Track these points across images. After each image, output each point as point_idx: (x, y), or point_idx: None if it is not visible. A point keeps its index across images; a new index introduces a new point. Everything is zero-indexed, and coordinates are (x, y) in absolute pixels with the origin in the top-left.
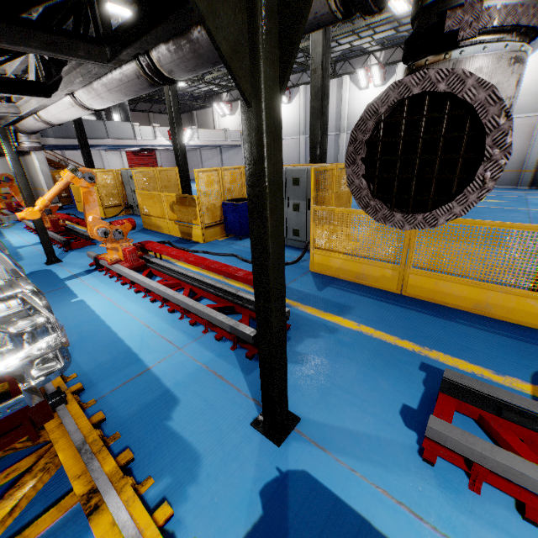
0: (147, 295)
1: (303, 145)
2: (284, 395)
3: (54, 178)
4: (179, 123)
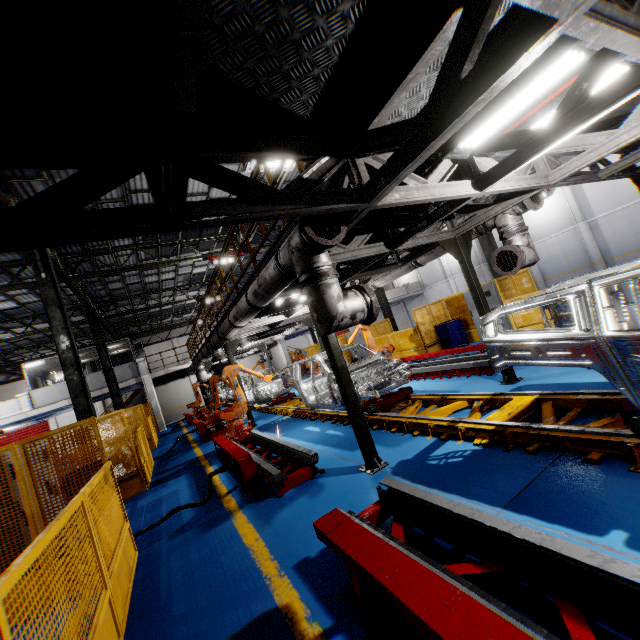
0: (412, 380)
1: (487, 271)
2: None
3: (291, 358)
4: (381, 289)
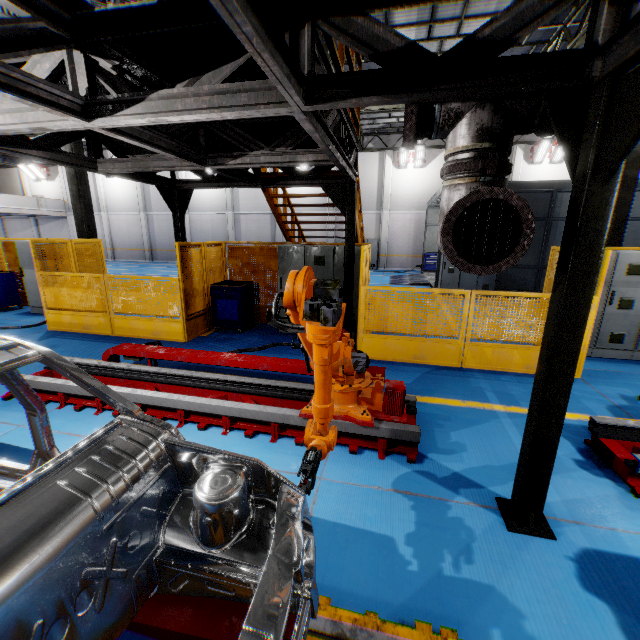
0: None
1: (145, 222)
2: None
3: None
4: None
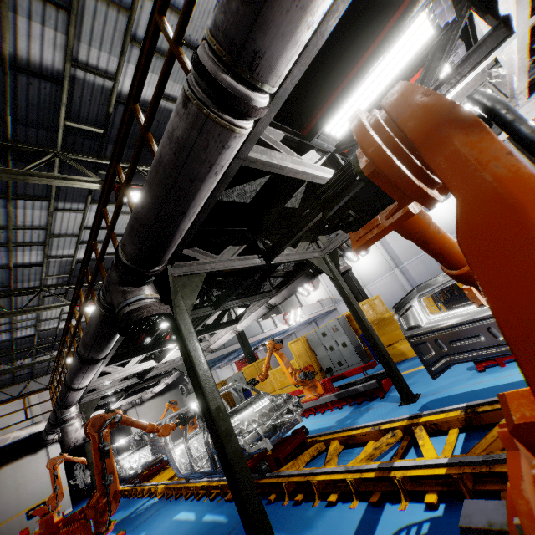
0: None
1: (401, 275)
2: None
3: None
4: None
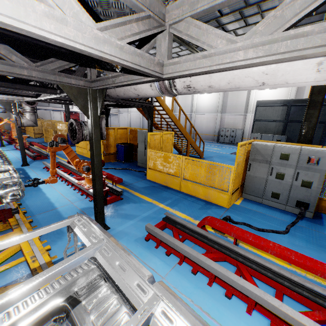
0: None
1: (142, 117)
2: (25, 159)
3: None
4: (68, 105)
